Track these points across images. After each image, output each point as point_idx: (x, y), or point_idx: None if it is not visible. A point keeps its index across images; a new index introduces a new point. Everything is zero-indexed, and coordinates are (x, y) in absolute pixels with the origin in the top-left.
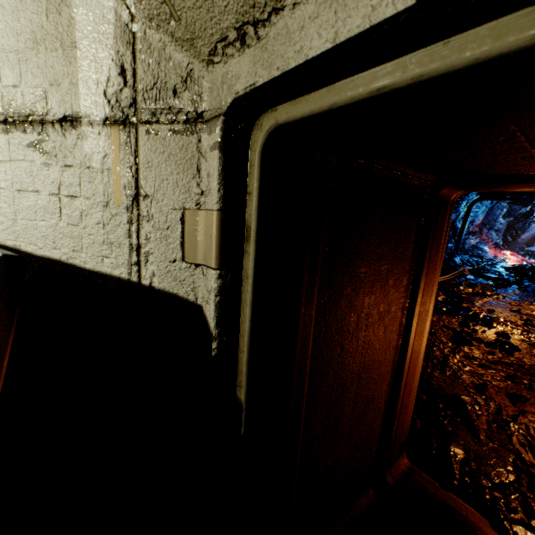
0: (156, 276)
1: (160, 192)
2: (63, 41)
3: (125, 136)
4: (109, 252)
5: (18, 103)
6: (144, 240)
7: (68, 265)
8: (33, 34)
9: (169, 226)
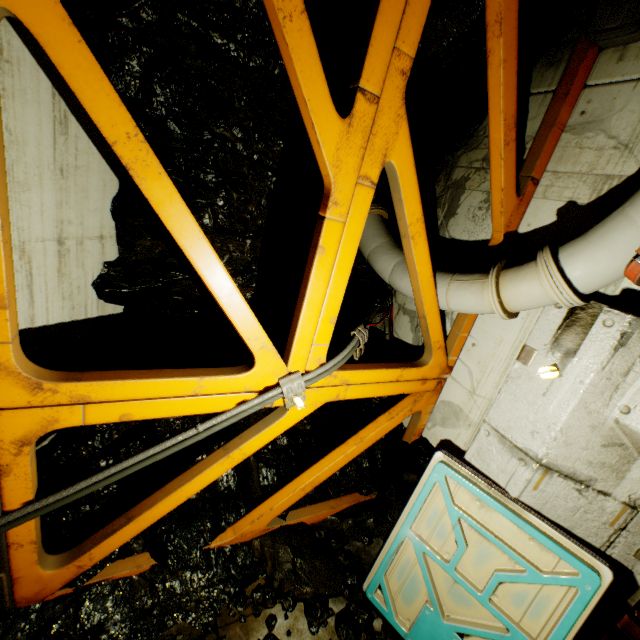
0: (615, 553)
1: (636, 533)
2: (618, 472)
3: (630, 511)
4: (594, 536)
5: (578, 474)
6: (616, 541)
7: (565, 529)
8: (603, 462)
9: (633, 543)
